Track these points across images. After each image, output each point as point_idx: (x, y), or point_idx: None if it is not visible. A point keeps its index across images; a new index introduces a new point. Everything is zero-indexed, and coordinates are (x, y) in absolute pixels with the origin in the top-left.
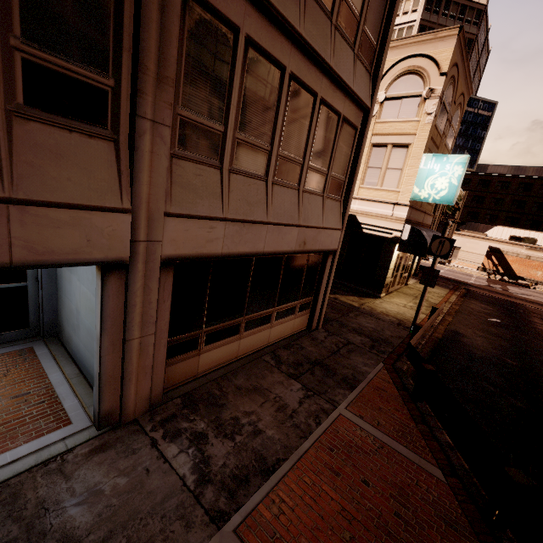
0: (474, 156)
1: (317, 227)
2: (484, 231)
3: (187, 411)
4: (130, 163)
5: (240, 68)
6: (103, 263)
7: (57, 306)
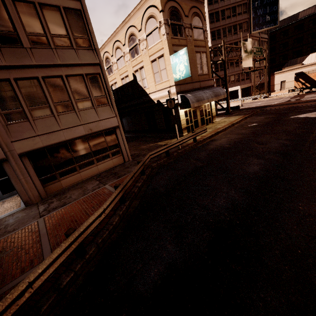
0: (274, 16)
1: (96, 121)
2: (301, 62)
3: (53, 197)
4: None
5: (17, 88)
6: None
7: None
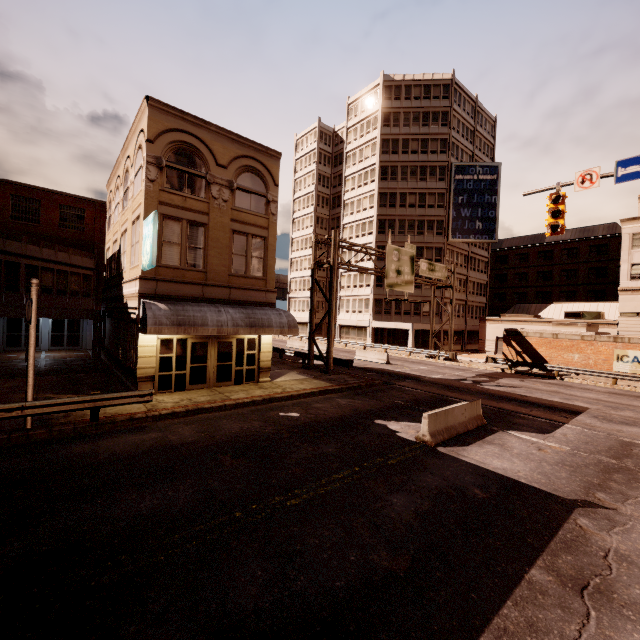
0: (491, 225)
1: None
2: (536, 312)
3: None
4: None
5: None
6: None
7: None
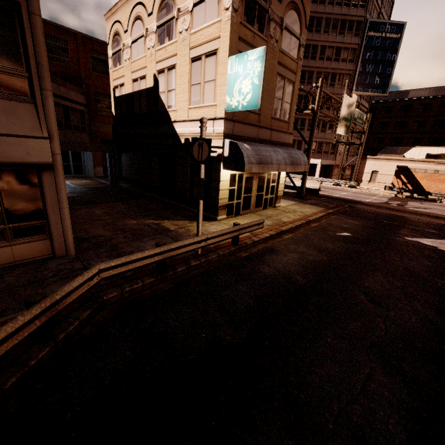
0: (386, 81)
1: None
2: (402, 153)
3: None
4: None
5: None
6: None
7: None
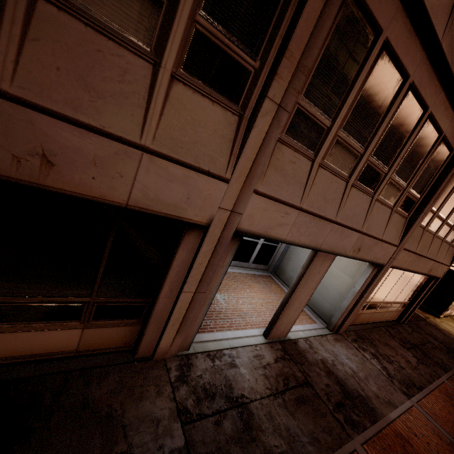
0: None
1: (440, 263)
2: None
3: (361, 340)
4: (406, 227)
5: None
6: (380, 264)
7: (282, 259)
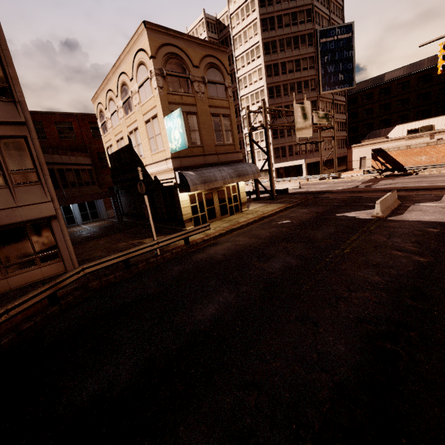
0: (350, 75)
1: (8, 208)
2: (385, 134)
3: None
4: None
5: None
6: None
7: None
